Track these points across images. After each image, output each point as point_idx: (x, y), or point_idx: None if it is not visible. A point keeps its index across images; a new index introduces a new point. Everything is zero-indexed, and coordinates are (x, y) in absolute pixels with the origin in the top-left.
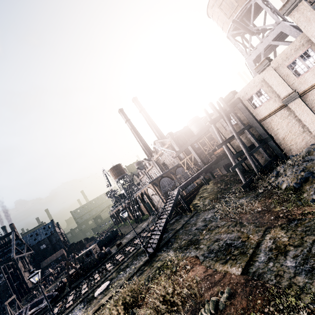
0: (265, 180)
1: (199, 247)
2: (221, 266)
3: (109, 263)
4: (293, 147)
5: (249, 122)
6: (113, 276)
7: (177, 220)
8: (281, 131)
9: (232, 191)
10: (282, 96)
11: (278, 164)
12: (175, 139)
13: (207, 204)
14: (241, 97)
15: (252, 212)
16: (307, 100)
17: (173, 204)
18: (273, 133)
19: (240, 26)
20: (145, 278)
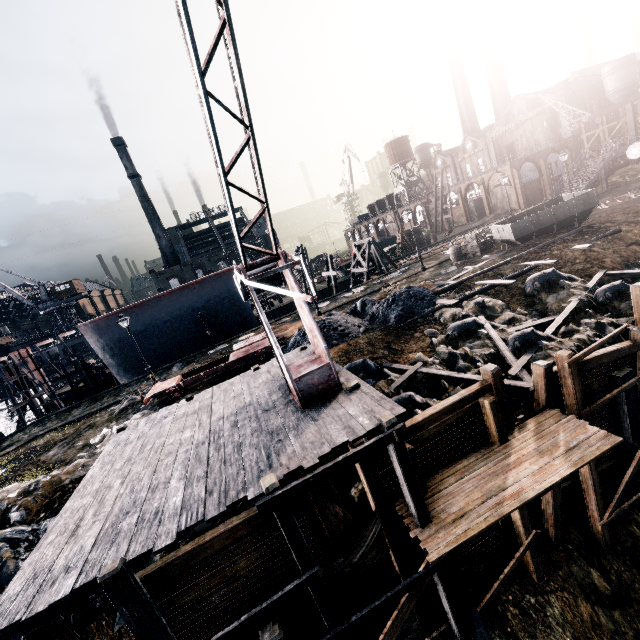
0: None
1: None
2: None
3: (457, 237)
4: None
5: None
6: None
7: None
8: None
9: None
10: None
11: None
12: (569, 96)
13: None
14: None
15: None
16: None
17: (601, 168)
18: None
19: None
20: None
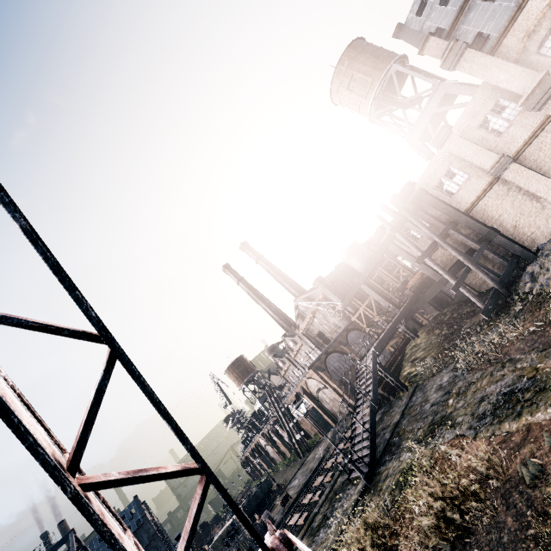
0: (516, 294)
1: (454, 423)
2: (514, 422)
3: None
4: (537, 235)
5: (450, 218)
6: (306, 544)
7: (386, 413)
8: (506, 217)
9: (466, 331)
10: (486, 167)
11: (524, 268)
12: (329, 286)
13: (431, 365)
14: (425, 187)
15: (521, 337)
16: (527, 162)
17: (373, 380)
18: (495, 223)
19: (386, 102)
20: (378, 510)
